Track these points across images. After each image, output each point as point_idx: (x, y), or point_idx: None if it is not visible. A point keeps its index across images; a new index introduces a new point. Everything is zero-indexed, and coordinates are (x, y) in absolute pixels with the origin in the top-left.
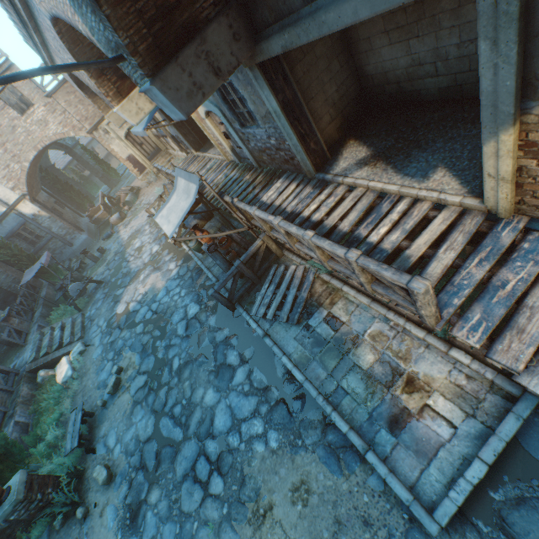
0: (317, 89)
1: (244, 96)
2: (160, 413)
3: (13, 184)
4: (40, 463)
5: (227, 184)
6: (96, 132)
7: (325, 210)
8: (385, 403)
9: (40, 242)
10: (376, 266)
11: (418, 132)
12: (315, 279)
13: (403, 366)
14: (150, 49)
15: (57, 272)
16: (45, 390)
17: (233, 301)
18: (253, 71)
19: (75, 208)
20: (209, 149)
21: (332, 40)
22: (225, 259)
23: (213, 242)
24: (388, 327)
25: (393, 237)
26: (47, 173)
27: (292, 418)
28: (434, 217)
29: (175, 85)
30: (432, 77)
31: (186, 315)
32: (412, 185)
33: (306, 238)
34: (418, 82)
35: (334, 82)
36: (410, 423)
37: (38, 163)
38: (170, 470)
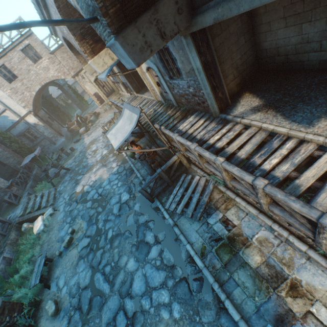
0: (227, 56)
1: (176, 57)
2: (95, 269)
3: (25, 104)
4: (13, 290)
5: (155, 116)
6: (77, 77)
7: (226, 140)
8: (271, 301)
9: (36, 140)
10: (284, 196)
11: (302, 91)
12: (213, 188)
13: (287, 272)
14: (117, 13)
15: (44, 160)
16: (25, 237)
17: (153, 196)
18: (186, 38)
19: (60, 121)
20: (145, 92)
21: (242, 23)
22: (150, 166)
23: (143, 154)
24: (273, 235)
25: (284, 167)
26: (46, 100)
27: (192, 296)
28: (318, 156)
29: (132, 42)
30: (316, 51)
31: (120, 200)
32: (299, 129)
33: (217, 163)
34: (303, 55)
35: (239, 52)
36: (295, 325)
37: (41, 93)
38: (98, 316)
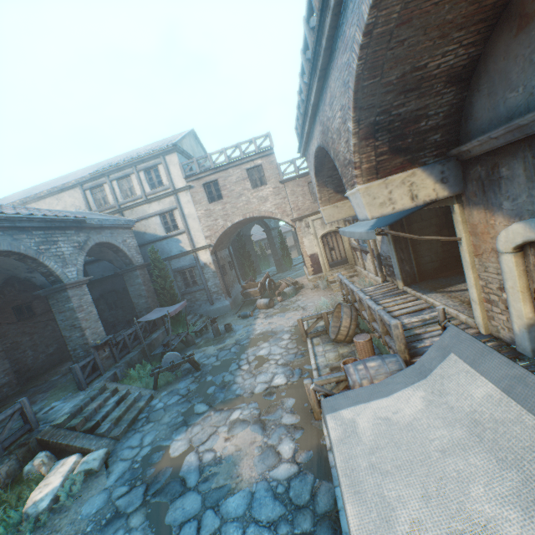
0: None
1: None
2: None
3: (209, 234)
4: None
5: None
6: (298, 222)
7: None
8: None
9: (192, 286)
10: None
11: None
12: None
13: None
14: None
15: (181, 322)
16: (8, 497)
17: None
18: None
19: (240, 273)
20: (430, 291)
21: None
22: None
23: None
24: None
25: None
26: (240, 238)
27: None
28: None
29: None
30: None
31: None
32: None
33: None
34: None
35: None
36: None
37: (239, 228)
38: None
